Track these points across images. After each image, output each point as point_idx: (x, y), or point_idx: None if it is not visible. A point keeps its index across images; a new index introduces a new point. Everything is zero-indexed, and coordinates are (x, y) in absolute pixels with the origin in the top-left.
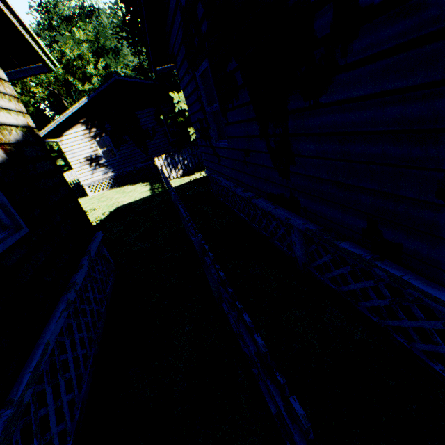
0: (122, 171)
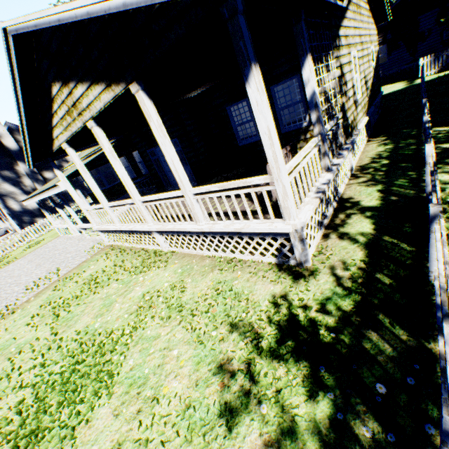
0: (385, 74)
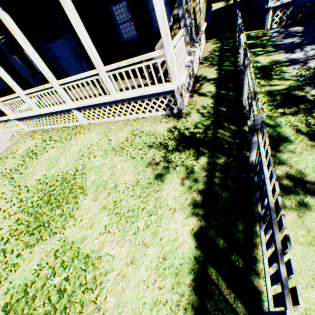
0: None
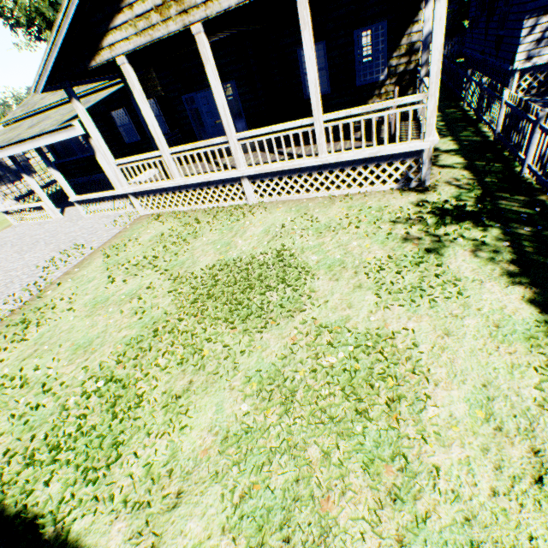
0: None
